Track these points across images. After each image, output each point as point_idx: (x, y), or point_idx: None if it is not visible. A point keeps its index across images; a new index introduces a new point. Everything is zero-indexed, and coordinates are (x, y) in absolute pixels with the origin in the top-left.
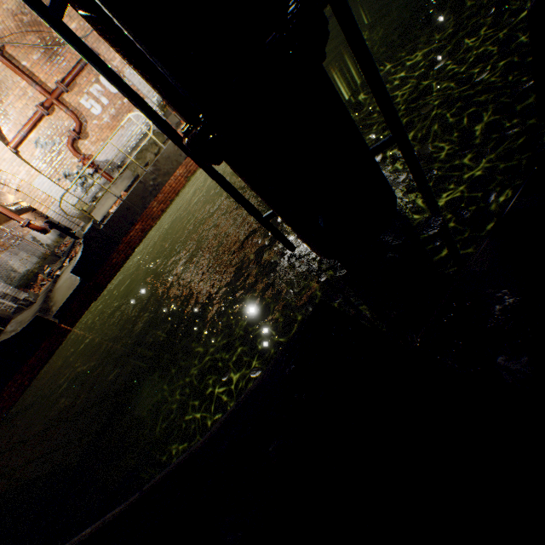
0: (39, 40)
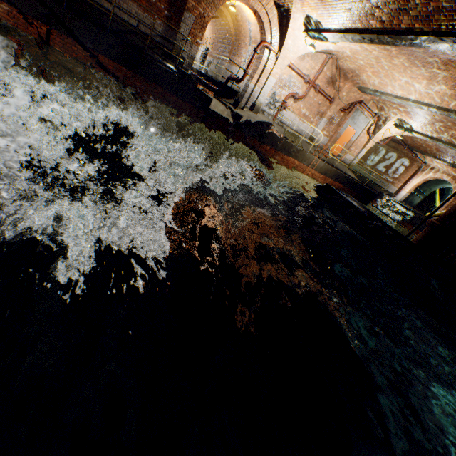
0: (334, 75)
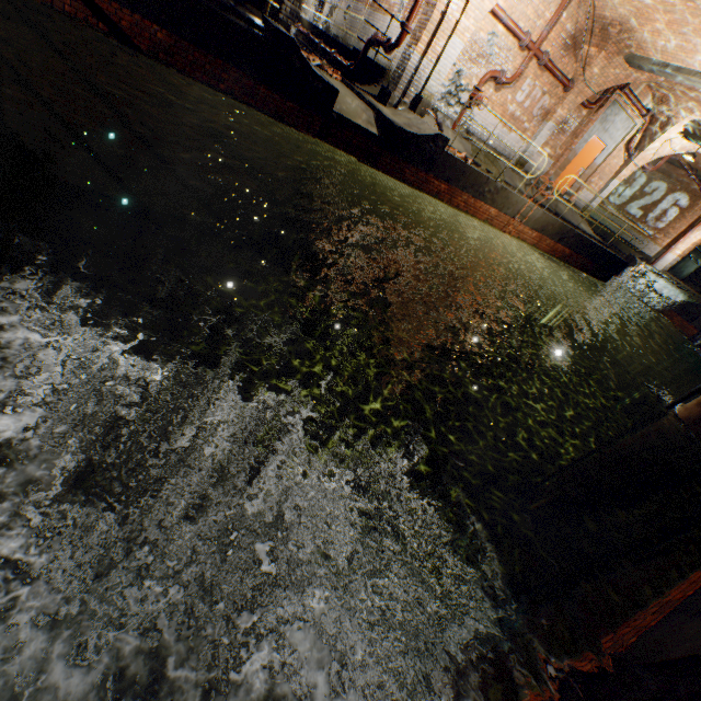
0: (581, 29)
